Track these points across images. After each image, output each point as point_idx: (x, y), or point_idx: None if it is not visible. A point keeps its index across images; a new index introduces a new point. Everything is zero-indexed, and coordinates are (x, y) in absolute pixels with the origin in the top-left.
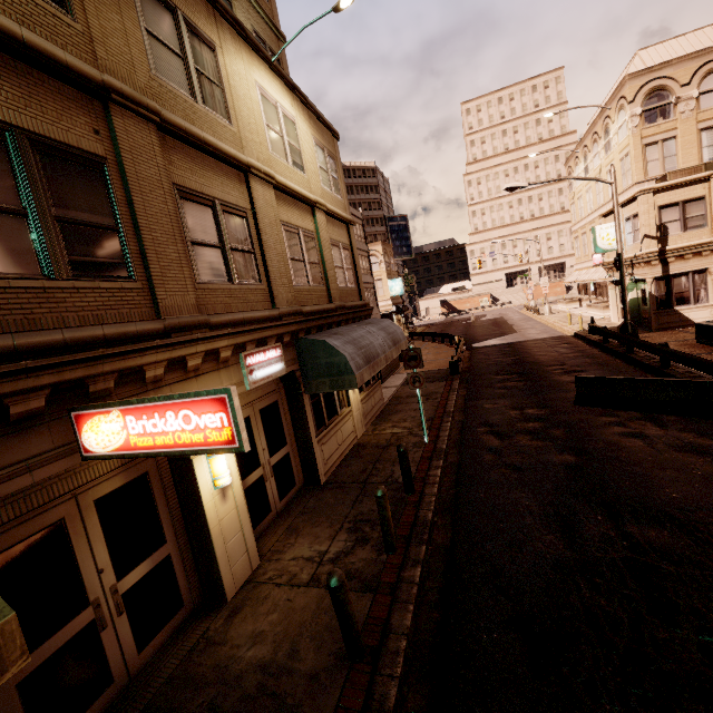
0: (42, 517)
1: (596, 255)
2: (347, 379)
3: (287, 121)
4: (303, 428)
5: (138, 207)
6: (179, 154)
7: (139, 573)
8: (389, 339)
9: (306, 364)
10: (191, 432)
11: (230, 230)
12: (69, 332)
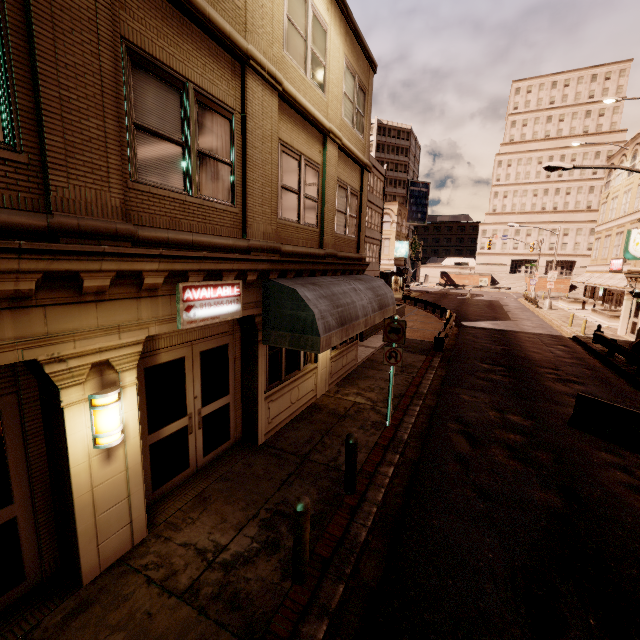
0: None
1: (616, 261)
2: (310, 339)
3: (317, 26)
4: (252, 380)
5: (42, 45)
6: (143, 1)
7: None
8: (376, 301)
9: (270, 311)
10: None
11: (202, 127)
12: None
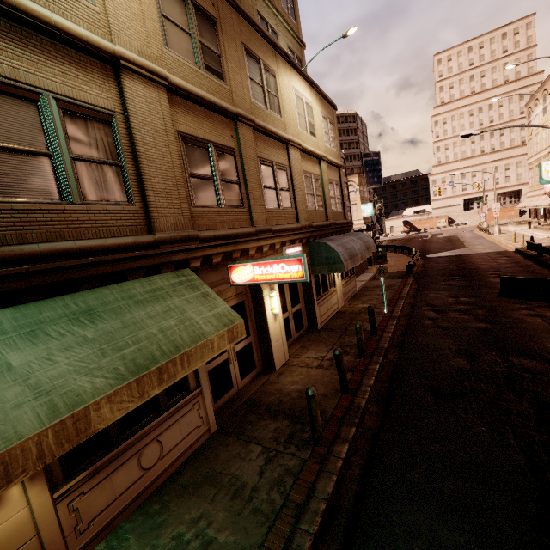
0: None
1: (547, 184)
2: (338, 266)
3: (308, 107)
4: (309, 295)
5: (246, 171)
6: (260, 140)
7: (241, 345)
8: (364, 245)
9: (314, 257)
10: (284, 273)
11: (279, 178)
12: (227, 231)
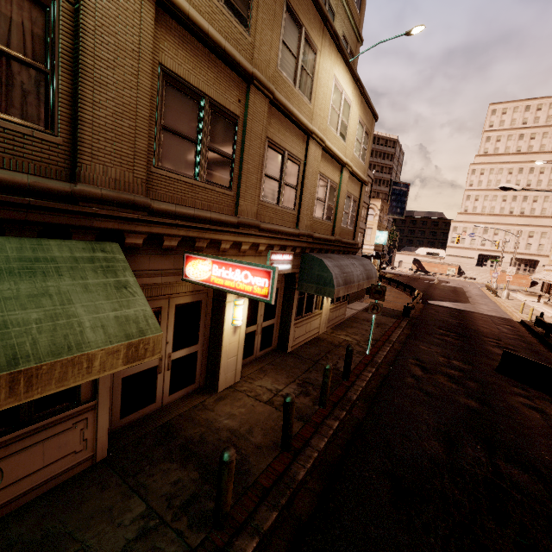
0: (154, 302)
1: None
2: (328, 290)
3: (346, 104)
4: (288, 311)
5: (246, 148)
6: (275, 119)
7: (182, 353)
8: (365, 273)
9: (304, 271)
10: (245, 284)
11: (287, 171)
12: (197, 211)
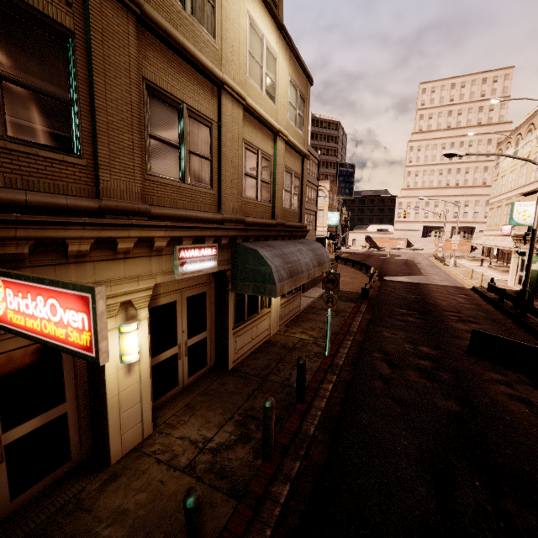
0: None
1: (506, 227)
2: (268, 287)
3: (269, 55)
4: (223, 319)
5: (98, 88)
6: (156, 52)
7: (29, 427)
8: (315, 259)
9: (237, 267)
10: (55, 324)
11: (192, 134)
12: None
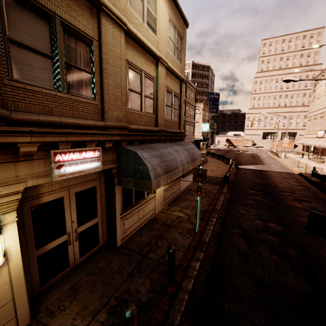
0: None
1: (320, 132)
2: (145, 183)
3: None
4: (112, 207)
5: None
6: None
7: None
8: (189, 157)
9: (121, 165)
10: None
11: (68, 47)
12: None
